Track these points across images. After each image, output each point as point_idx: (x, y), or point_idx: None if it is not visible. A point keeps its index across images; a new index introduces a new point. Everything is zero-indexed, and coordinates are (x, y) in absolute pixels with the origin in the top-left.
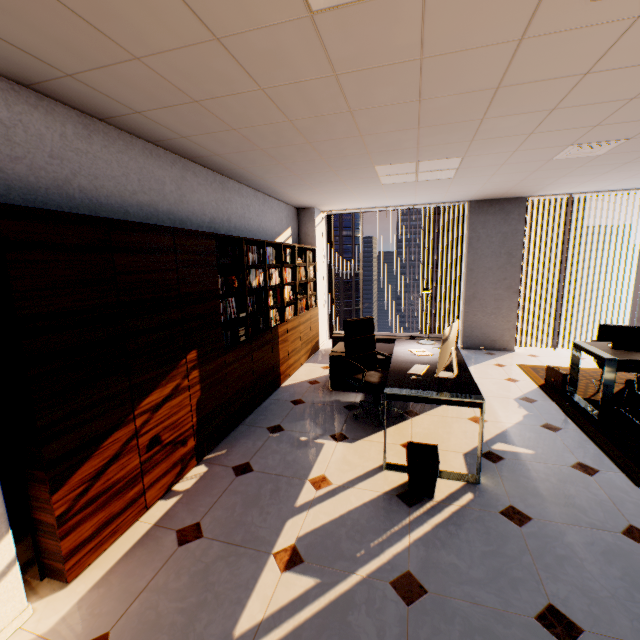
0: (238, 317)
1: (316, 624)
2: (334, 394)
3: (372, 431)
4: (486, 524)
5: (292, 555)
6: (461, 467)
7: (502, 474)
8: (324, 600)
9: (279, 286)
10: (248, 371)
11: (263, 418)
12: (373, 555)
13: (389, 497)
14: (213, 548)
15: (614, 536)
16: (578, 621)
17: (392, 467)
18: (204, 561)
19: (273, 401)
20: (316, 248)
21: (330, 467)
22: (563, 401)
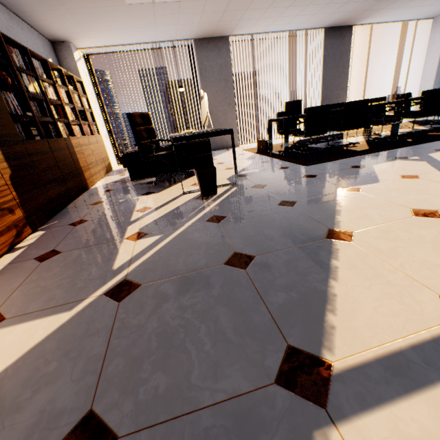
0: (25, 115)
1: (169, 246)
2: (135, 182)
3: (170, 186)
4: (247, 192)
5: (139, 234)
6: (227, 182)
7: (248, 179)
8: (170, 238)
9: (58, 102)
10: (54, 167)
11: (83, 202)
12: (192, 218)
13: (192, 201)
14: (74, 253)
15: (300, 179)
16: (294, 200)
17: (189, 192)
18: (70, 259)
19: (87, 195)
20: (83, 82)
21: (148, 203)
22: (268, 154)
